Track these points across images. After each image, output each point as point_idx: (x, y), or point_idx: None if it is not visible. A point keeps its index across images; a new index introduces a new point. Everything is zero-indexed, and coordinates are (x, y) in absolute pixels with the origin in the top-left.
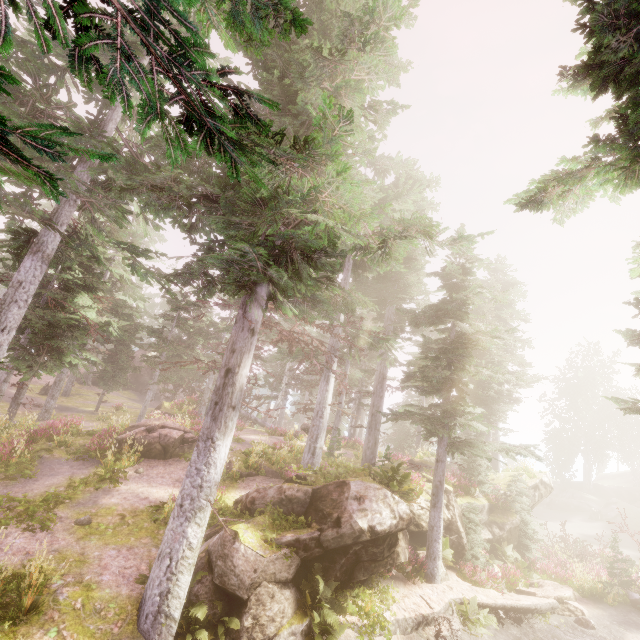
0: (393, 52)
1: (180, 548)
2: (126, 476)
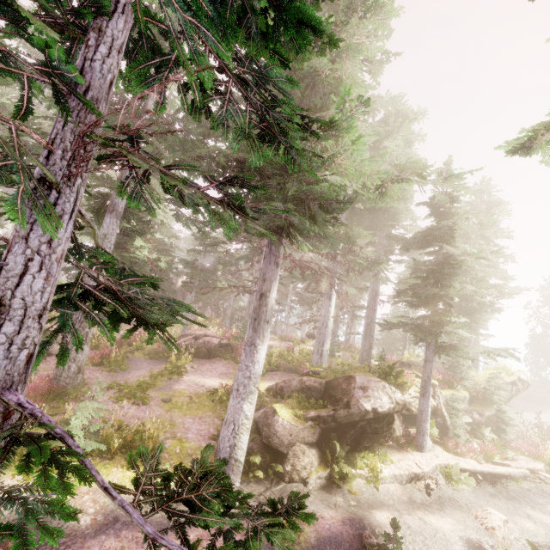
0: (391, 15)
1: (240, 418)
2: (186, 370)
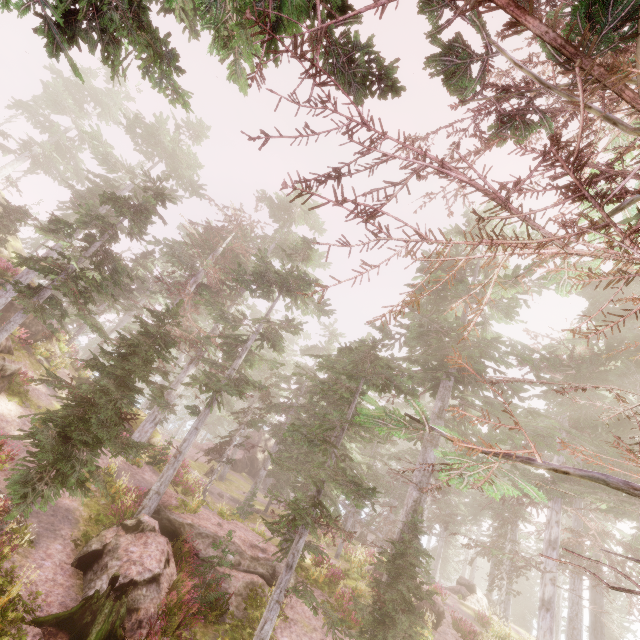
0: None
1: None
2: None
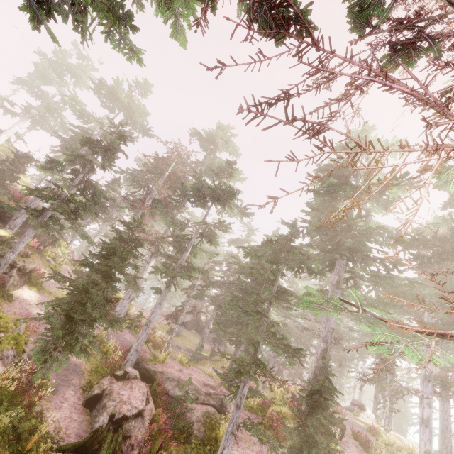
0: None
1: None
2: None
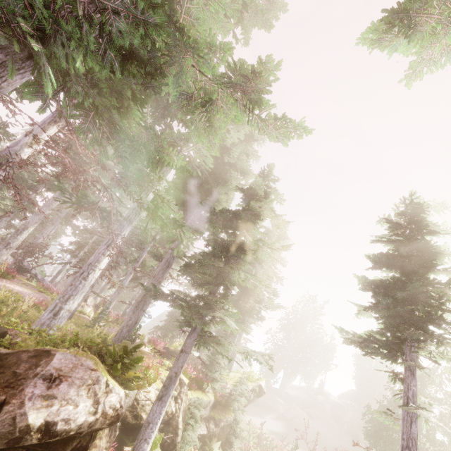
0: None
1: None
2: None
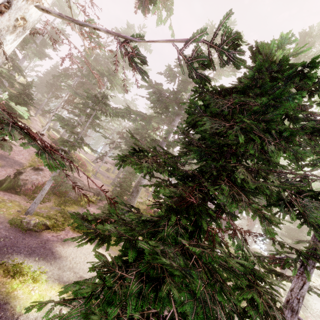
0: None
1: None
2: None
